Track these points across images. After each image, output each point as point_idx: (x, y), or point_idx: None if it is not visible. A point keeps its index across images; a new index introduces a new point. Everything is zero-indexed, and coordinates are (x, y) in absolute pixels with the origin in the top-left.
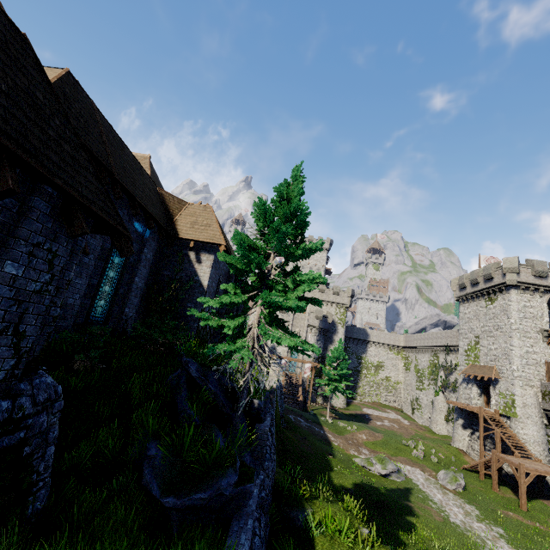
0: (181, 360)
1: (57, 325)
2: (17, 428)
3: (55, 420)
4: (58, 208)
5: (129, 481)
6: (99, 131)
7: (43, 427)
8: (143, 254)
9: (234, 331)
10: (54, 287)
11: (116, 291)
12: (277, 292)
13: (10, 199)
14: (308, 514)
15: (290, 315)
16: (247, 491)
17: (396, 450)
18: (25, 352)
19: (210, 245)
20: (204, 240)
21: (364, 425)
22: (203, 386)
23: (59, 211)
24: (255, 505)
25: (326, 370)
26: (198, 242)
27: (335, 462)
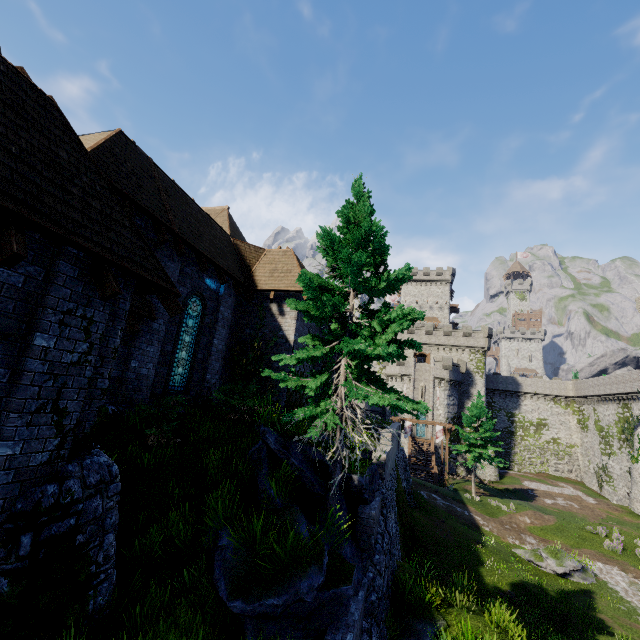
0: (259, 430)
1: (132, 398)
2: (66, 514)
3: (112, 504)
4: (88, 270)
5: (202, 575)
6: (156, 187)
7: (98, 512)
8: (220, 313)
9: (317, 391)
10: (95, 357)
11: (194, 357)
12: (365, 339)
13: (34, 267)
14: (440, 627)
15: (411, 367)
16: (343, 596)
17: (578, 540)
18: (70, 430)
19: (292, 293)
20: (285, 288)
21: (527, 504)
22: (284, 460)
23: (89, 273)
24: (358, 614)
25: (465, 433)
26: (279, 292)
27: (486, 554)
